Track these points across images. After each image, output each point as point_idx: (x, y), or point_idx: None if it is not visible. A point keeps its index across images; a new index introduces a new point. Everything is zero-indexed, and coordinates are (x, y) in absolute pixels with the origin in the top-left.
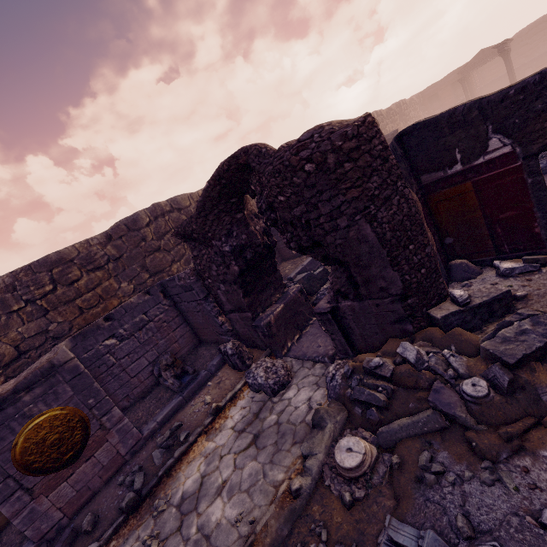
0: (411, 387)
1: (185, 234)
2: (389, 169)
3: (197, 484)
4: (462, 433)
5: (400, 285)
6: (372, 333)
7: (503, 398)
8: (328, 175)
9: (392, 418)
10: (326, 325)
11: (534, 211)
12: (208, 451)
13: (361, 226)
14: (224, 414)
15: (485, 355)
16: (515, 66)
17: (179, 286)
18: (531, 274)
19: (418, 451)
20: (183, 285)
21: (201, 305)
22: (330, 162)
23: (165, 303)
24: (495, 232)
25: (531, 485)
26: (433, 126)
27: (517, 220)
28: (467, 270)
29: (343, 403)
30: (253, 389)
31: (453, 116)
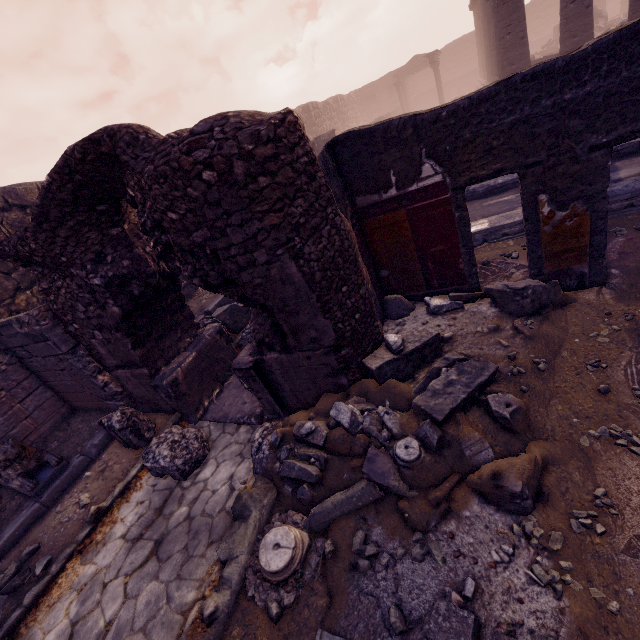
0: (346, 454)
1: (20, 256)
2: (317, 190)
3: (64, 638)
4: (396, 502)
5: (333, 336)
6: (304, 389)
7: (433, 457)
8: (237, 191)
9: (326, 494)
10: (249, 382)
11: (460, 247)
12: (84, 581)
13: (284, 262)
14: (111, 517)
15: (417, 411)
16: (443, 81)
17: (21, 335)
18: (456, 312)
19: (352, 531)
20: (29, 334)
21: (65, 361)
22: (238, 173)
23: None
24: (426, 266)
25: (456, 552)
26: (368, 139)
27: (445, 255)
28: (401, 306)
29: (271, 480)
30: (155, 473)
31: (388, 130)
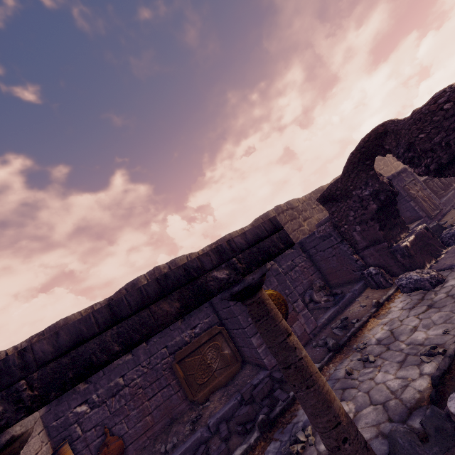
0: None
1: (329, 195)
2: None
3: (387, 333)
4: None
5: None
6: None
7: None
8: None
9: None
10: None
11: None
12: (385, 322)
13: None
14: (385, 307)
15: None
16: None
17: (317, 238)
18: None
19: None
20: (322, 236)
21: (337, 248)
22: None
23: (303, 256)
24: None
25: None
26: None
27: None
28: None
29: None
30: (407, 289)
31: None
